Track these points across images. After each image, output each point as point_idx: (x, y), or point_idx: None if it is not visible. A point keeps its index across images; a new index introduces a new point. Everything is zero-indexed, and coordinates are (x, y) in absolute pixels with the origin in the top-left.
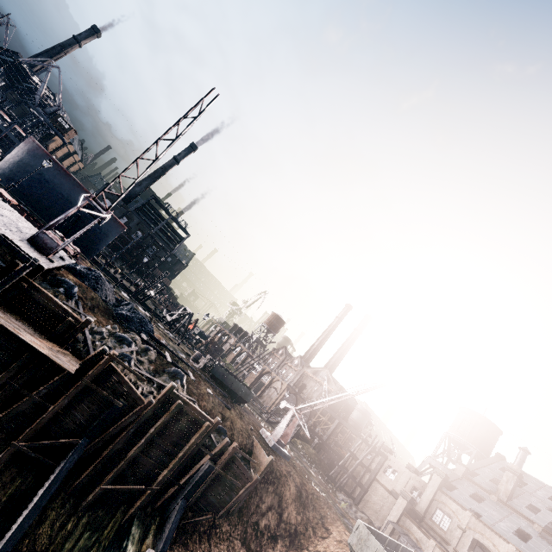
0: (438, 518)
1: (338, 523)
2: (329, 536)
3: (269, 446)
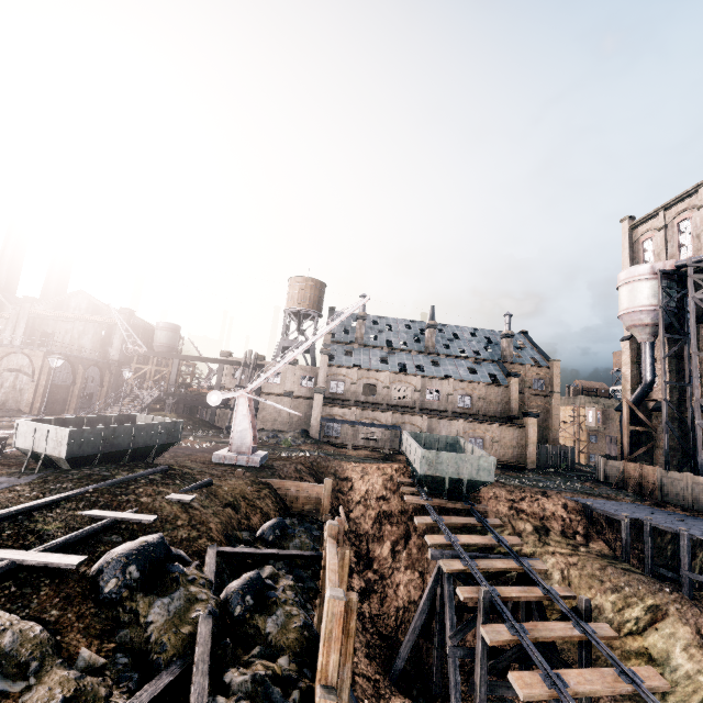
0: (335, 388)
1: (343, 464)
2: (353, 481)
3: (257, 467)
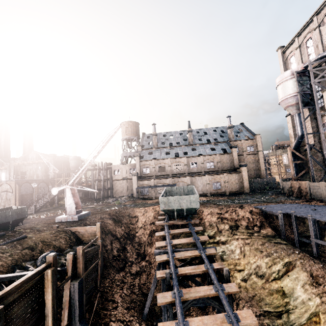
0: (145, 171)
1: (135, 209)
2: (138, 217)
3: (76, 221)
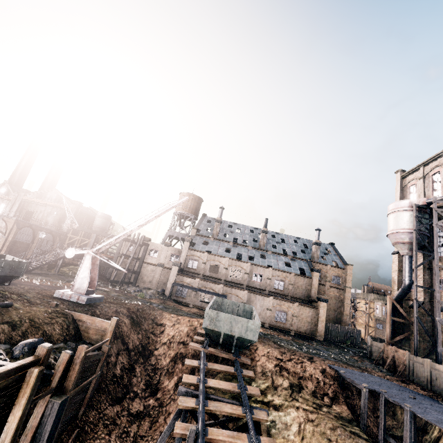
0: (191, 265)
1: (164, 314)
2: (165, 327)
3: (82, 304)
